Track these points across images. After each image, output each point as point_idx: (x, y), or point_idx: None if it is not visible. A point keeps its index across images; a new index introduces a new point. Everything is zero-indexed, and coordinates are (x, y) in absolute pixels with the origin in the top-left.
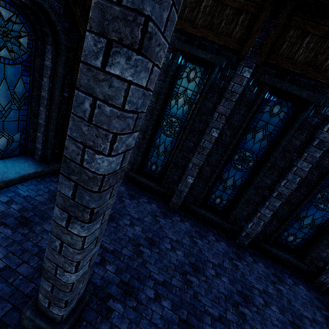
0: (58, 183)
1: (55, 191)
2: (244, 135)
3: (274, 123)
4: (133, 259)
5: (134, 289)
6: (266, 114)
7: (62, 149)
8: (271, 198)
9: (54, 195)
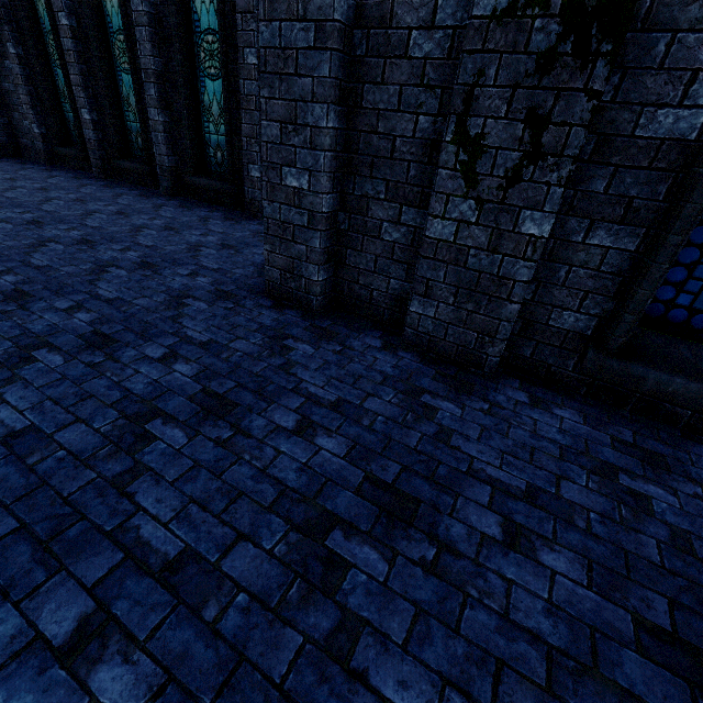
0: None
1: None
2: (105, 9)
3: None
4: None
5: None
6: None
7: None
8: (144, 86)
9: None
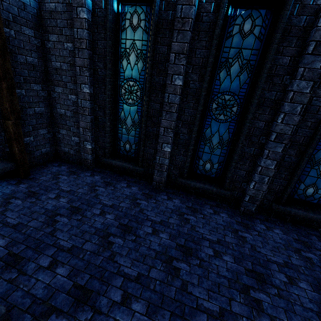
0: (17, 185)
1: (11, 193)
2: (216, 75)
3: (249, 46)
4: (98, 254)
5: (92, 293)
6: (236, 37)
7: (12, 146)
8: (269, 143)
9: (7, 198)
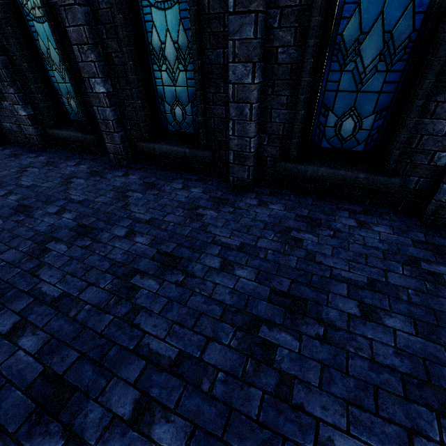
0: None
1: None
2: None
3: None
4: None
5: None
6: None
7: None
8: (228, 22)
9: None
